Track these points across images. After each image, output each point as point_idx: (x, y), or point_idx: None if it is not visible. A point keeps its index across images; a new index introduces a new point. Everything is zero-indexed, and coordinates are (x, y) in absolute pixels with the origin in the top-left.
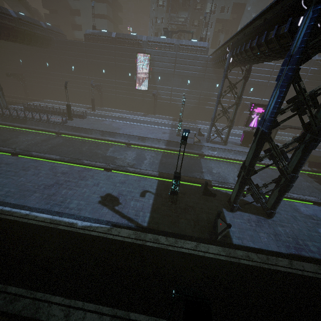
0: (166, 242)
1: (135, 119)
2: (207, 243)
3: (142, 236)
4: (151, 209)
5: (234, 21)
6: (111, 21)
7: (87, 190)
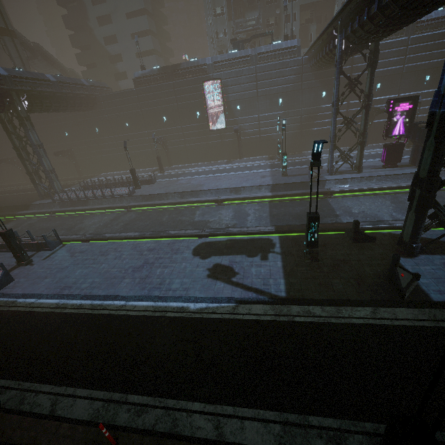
0: (323, 313)
1: (218, 169)
2: (390, 305)
3: (284, 310)
4: (284, 274)
5: (327, 1)
6: (159, 56)
7: (186, 264)
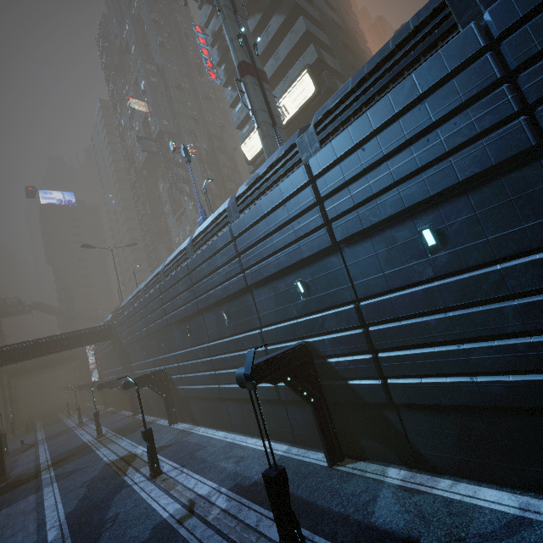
0: None
1: (62, 424)
2: None
3: None
4: None
5: None
6: None
7: None
